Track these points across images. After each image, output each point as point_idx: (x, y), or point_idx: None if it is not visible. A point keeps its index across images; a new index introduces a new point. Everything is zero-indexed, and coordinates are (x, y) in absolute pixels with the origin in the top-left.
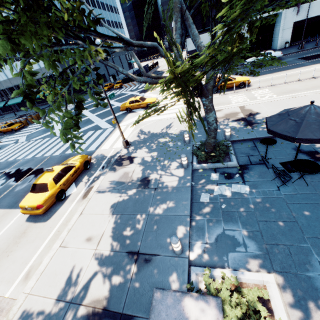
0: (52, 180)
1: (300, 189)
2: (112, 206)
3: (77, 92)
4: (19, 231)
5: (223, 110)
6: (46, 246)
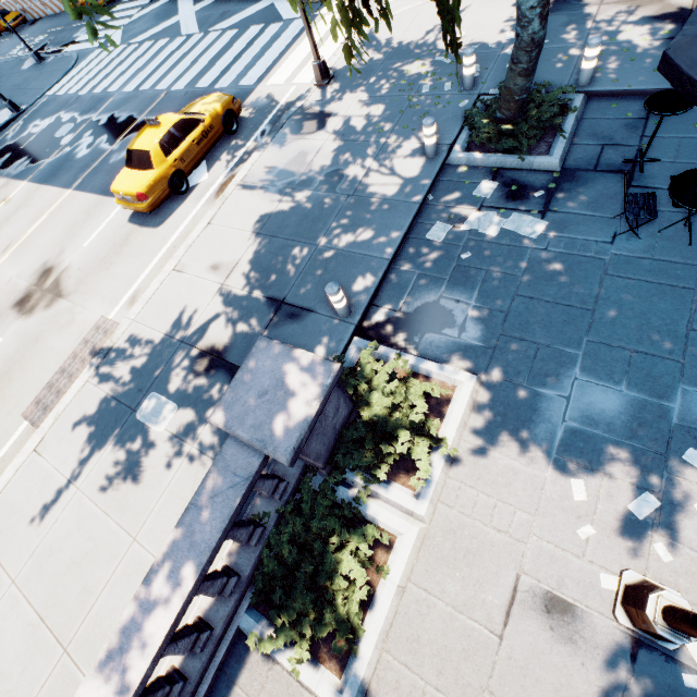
0: (158, 147)
1: (663, 250)
2: (262, 219)
3: None
4: (119, 236)
5: None
6: (157, 266)
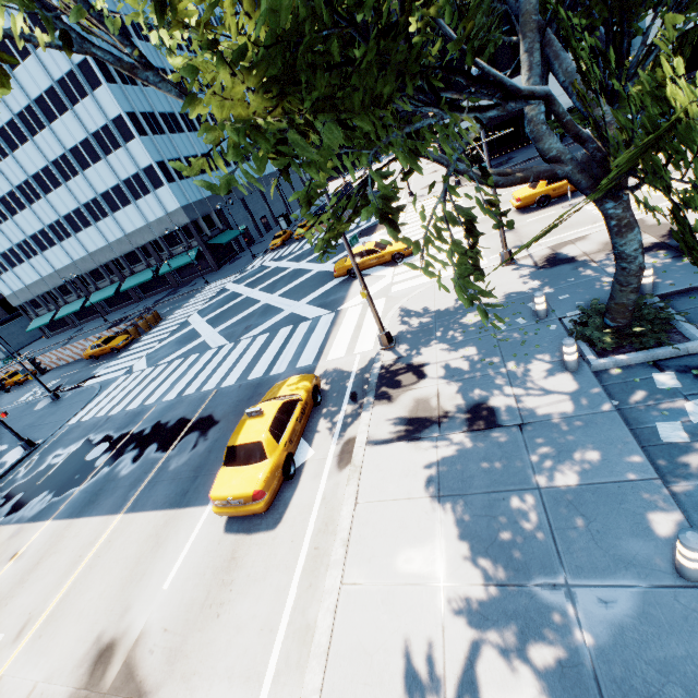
0: (269, 434)
1: None
2: (428, 477)
3: (220, 259)
4: (219, 557)
5: (591, 236)
6: (303, 586)
